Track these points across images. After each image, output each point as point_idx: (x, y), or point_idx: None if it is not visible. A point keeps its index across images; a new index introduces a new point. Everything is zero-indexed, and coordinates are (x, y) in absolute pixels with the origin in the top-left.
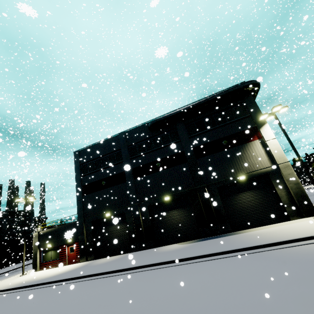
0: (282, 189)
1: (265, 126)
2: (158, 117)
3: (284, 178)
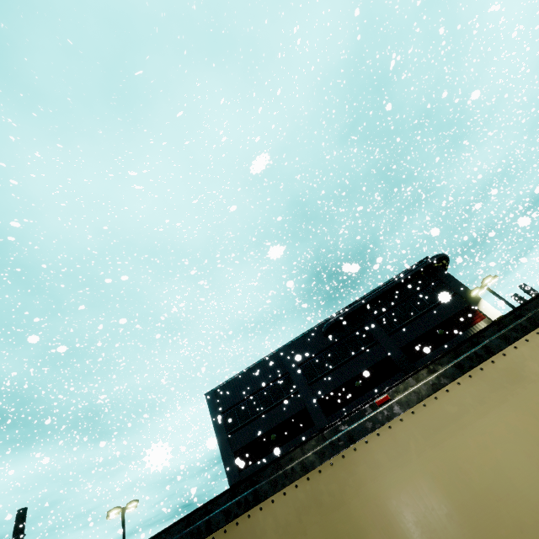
0: None
1: (481, 302)
2: (331, 316)
3: None
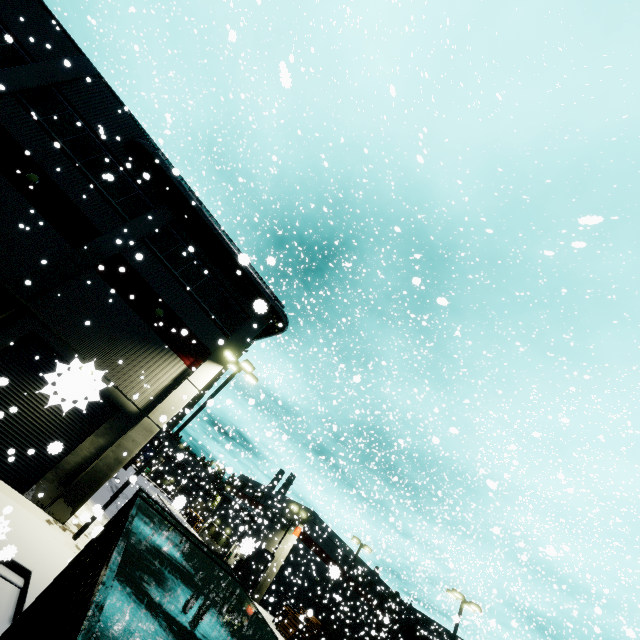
0: (96, 446)
1: (216, 366)
2: (168, 161)
3: (122, 437)
